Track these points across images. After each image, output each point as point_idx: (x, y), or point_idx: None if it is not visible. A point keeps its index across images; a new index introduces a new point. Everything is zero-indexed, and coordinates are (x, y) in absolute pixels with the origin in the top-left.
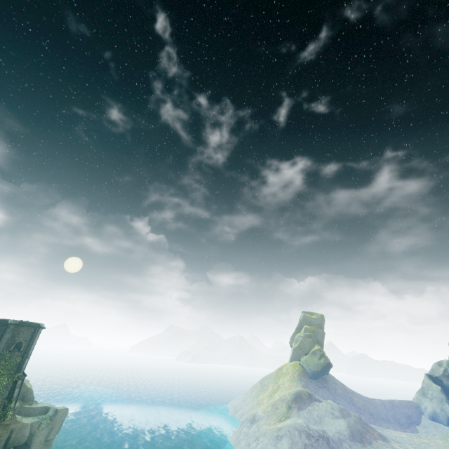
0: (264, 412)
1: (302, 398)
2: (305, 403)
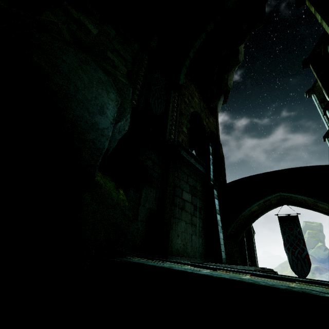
0: (295, 275)
1: (320, 269)
2: (323, 272)
